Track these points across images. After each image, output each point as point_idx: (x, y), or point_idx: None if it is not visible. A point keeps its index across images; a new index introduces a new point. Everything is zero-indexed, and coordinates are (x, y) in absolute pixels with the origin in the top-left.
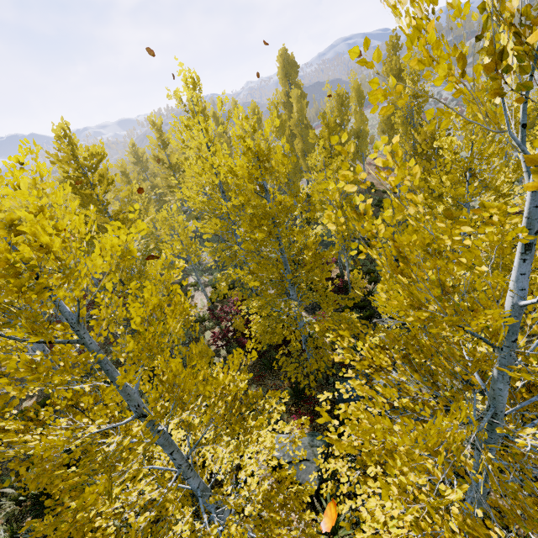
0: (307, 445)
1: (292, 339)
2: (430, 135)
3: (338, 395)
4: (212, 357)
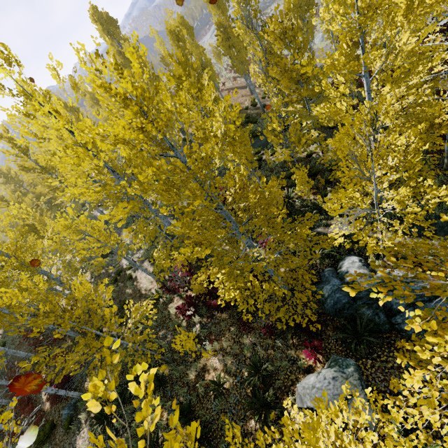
0: (342, 380)
1: (274, 289)
2: (279, 31)
3: (323, 304)
4: (188, 329)
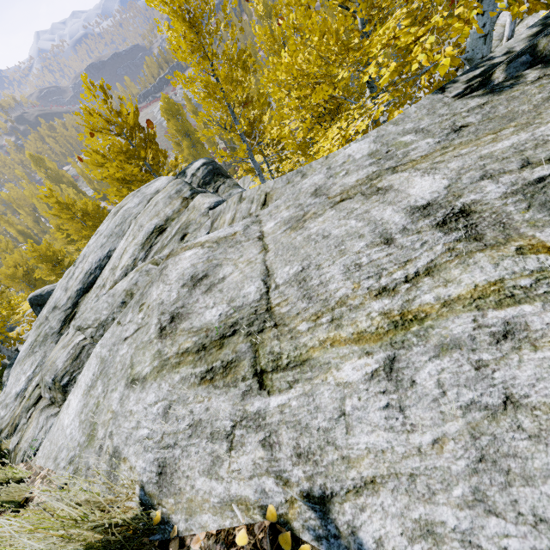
0: None
1: None
2: None
3: None
4: None
